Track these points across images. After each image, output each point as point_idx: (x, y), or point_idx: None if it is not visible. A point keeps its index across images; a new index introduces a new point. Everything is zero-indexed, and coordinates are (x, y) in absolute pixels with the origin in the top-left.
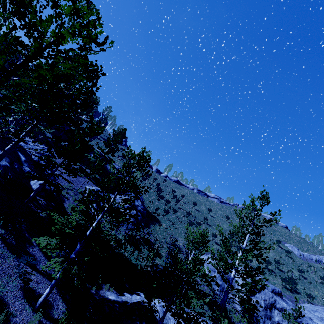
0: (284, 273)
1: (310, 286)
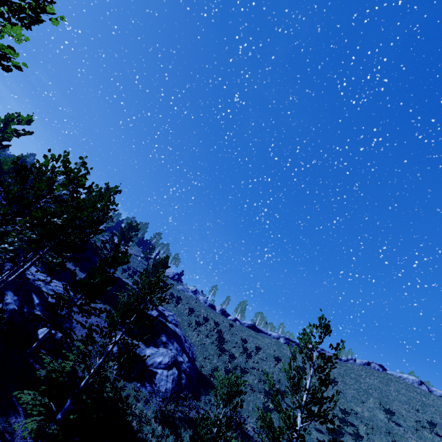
0: None
1: None
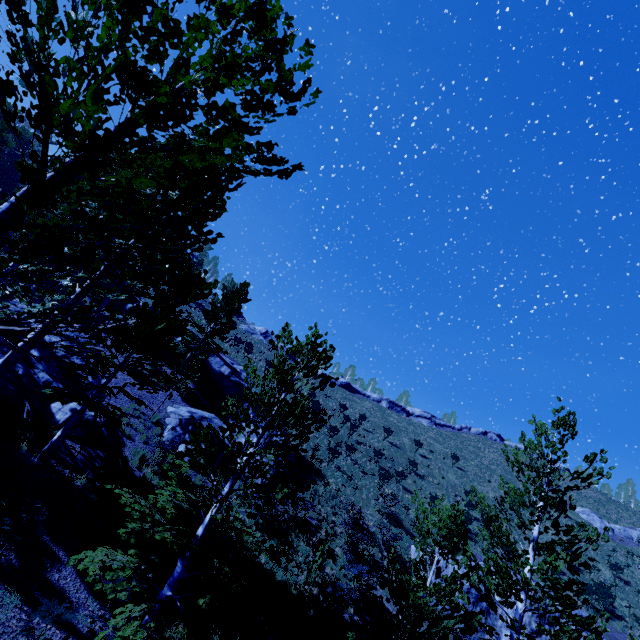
0: (582, 573)
1: (638, 599)
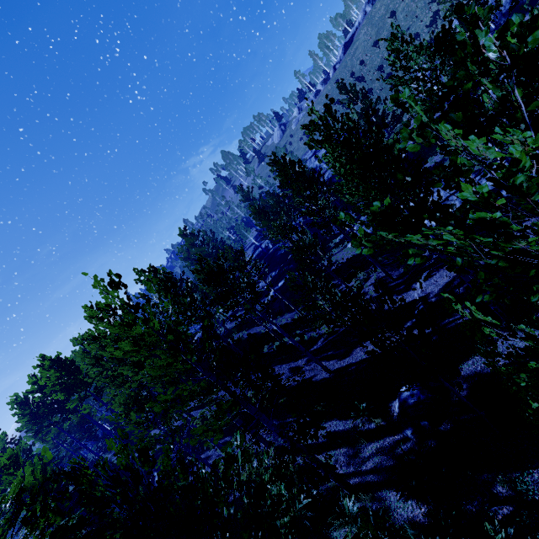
0: None
1: None
